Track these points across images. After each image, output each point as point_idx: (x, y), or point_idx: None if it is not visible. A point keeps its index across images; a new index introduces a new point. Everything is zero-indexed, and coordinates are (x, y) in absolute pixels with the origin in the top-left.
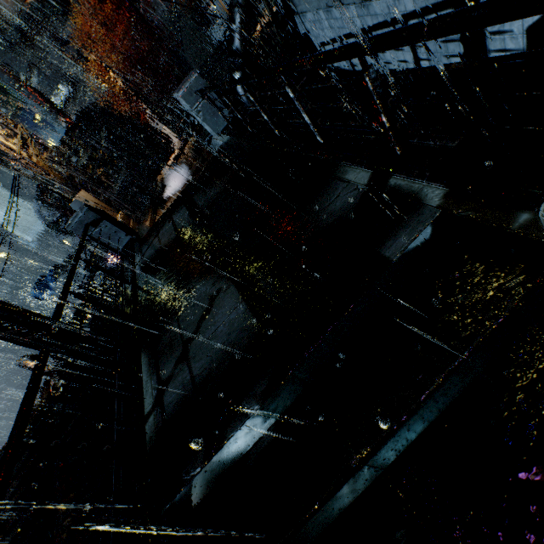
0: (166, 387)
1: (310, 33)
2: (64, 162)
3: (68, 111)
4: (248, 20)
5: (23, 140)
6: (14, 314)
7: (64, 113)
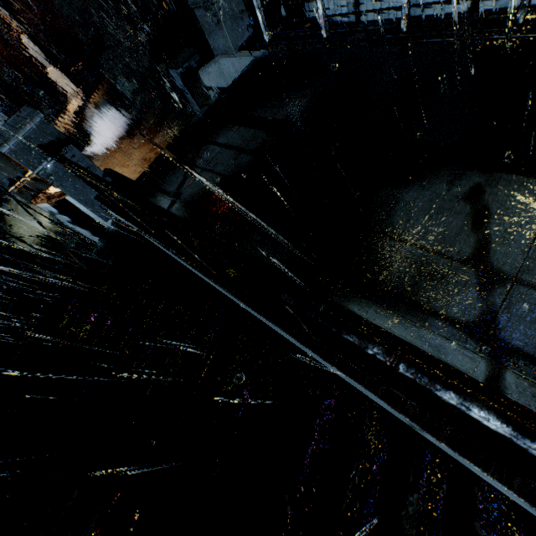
0: (495, 327)
1: None
2: None
3: None
4: None
5: None
6: None
7: None
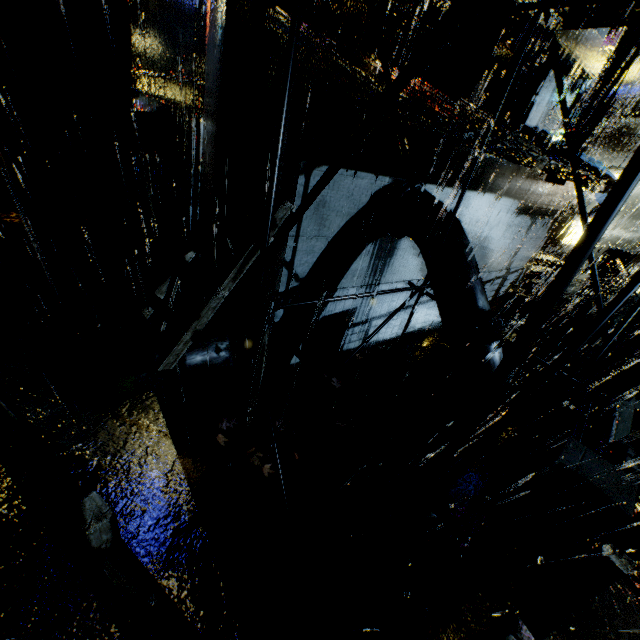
0: None
1: (358, 309)
2: None
3: None
4: None
5: None
6: None
7: None
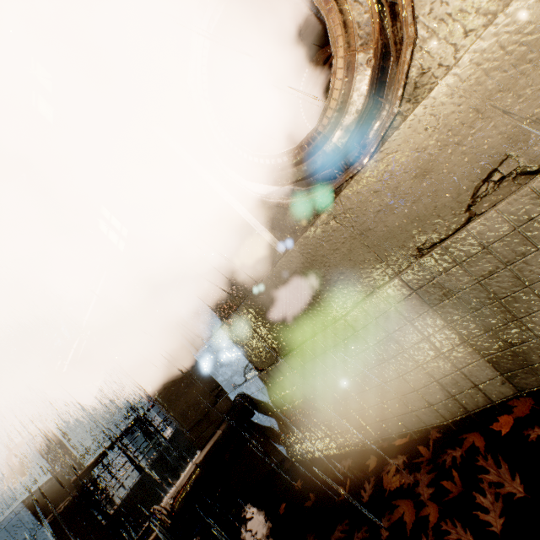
0: None
1: None
2: None
3: None
4: None
5: None
6: (87, 479)
7: None
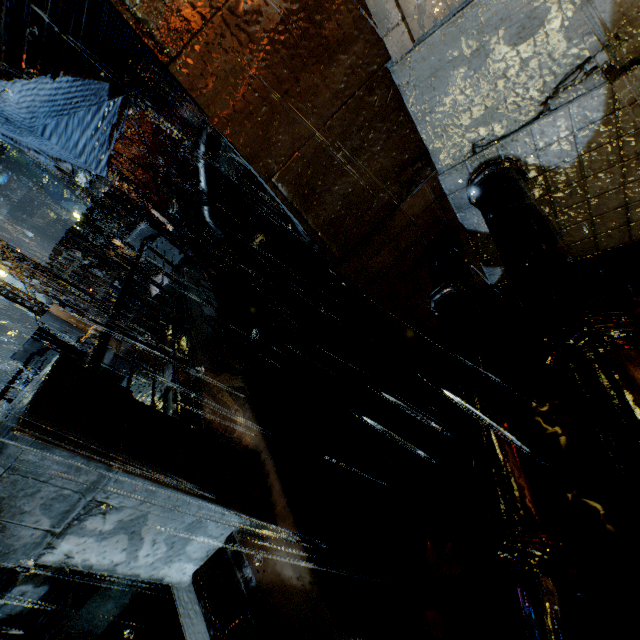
0: None
1: None
2: (42, 275)
3: (93, 190)
4: (211, 167)
5: (3, 256)
6: None
7: (88, 192)
